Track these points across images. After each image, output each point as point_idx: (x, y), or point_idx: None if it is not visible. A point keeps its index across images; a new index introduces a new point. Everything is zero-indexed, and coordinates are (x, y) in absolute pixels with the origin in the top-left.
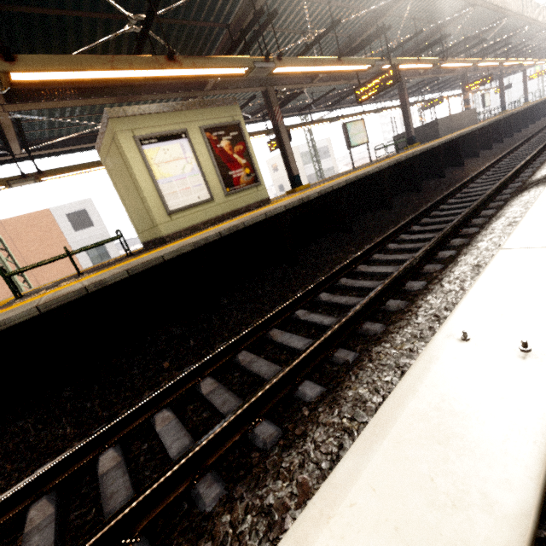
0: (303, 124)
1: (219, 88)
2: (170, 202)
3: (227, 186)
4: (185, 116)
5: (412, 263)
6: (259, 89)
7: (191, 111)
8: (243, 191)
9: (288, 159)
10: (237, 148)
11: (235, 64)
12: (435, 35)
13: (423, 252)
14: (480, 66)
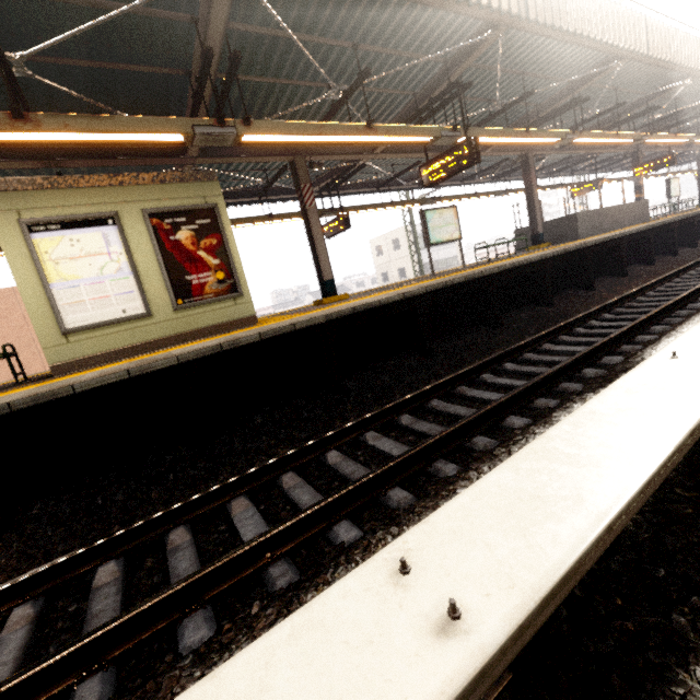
0: (377, 205)
1: (215, 155)
2: (69, 316)
3: (180, 296)
4: (119, 194)
5: (257, 548)
6: (283, 158)
7: (131, 187)
8: (209, 304)
9: (318, 256)
10: (207, 241)
11: (153, 128)
12: (565, 98)
13: (298, 520)
14: (651, 142)
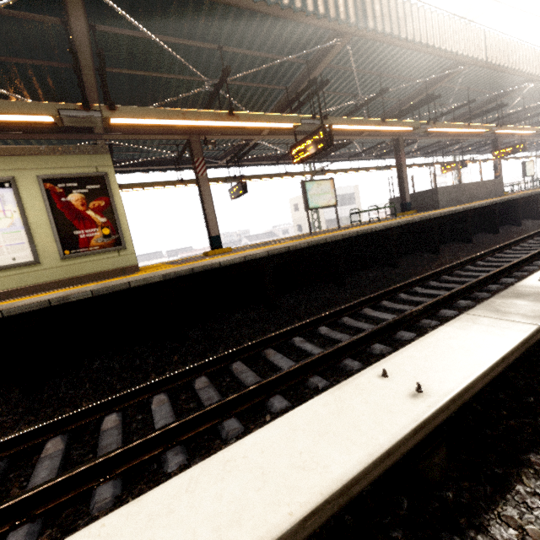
0: (274, 175)
1: (121, 132)
2: None
3: (67, 247)
4: (17, 162)
5: None
6: (181, 137)
7: (29, 157)
8: (94, 255)
9: (206, 216)
10: (96, 203)
11: (19, 110)
12: (422, 95)
13: None
14: (502, 133)
